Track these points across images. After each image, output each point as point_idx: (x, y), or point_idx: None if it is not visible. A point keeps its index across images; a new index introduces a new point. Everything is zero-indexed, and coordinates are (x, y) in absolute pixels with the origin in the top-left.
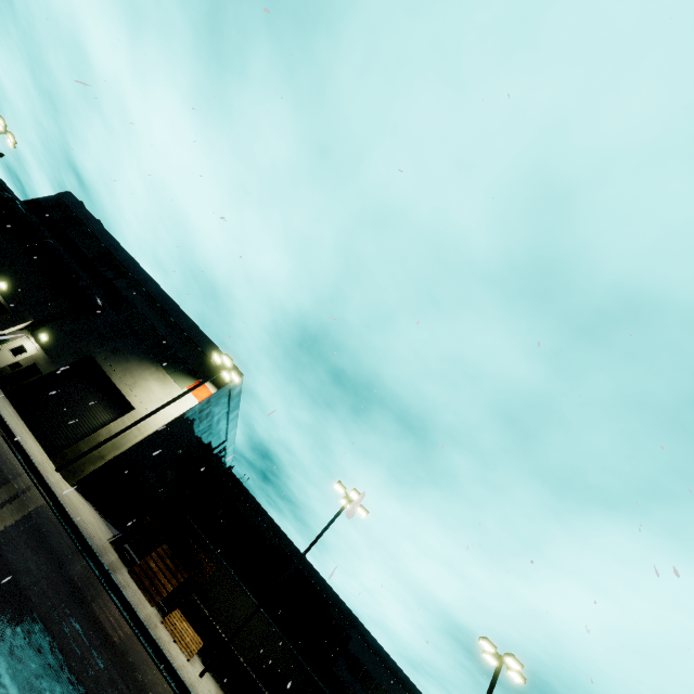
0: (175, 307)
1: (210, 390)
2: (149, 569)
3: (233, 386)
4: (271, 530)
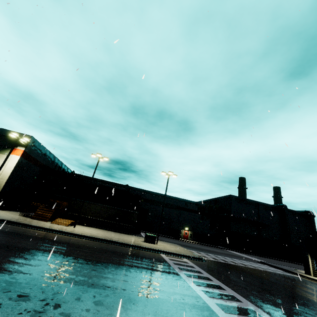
0: None
1: (22, 149)
2: (39, 214)
3: (32, 143)
4: (103, 183)
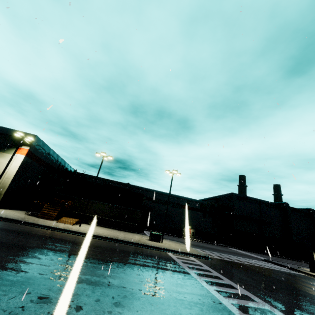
0: None
1: (26, 149)
2: (44, 213)
3: (37, 142)
4: (105, 181)
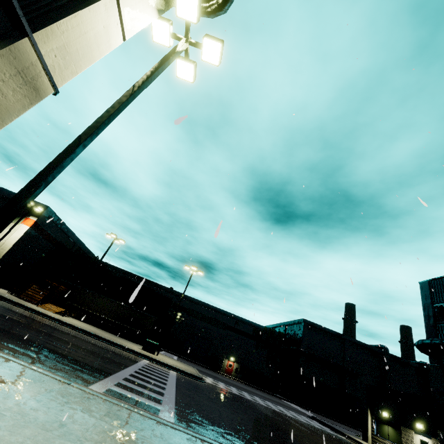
0: None
1: (34, 220)
2: (28, 295)
3: (48, 214)
4: (130, 277)
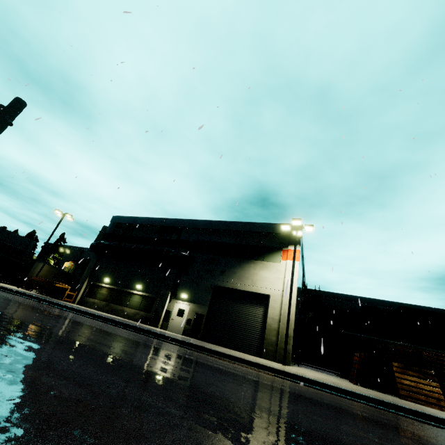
0: (223, 223)
1: (297, 250)
2: (409, 387)
3: (302, 237)
4: (363, 303)
